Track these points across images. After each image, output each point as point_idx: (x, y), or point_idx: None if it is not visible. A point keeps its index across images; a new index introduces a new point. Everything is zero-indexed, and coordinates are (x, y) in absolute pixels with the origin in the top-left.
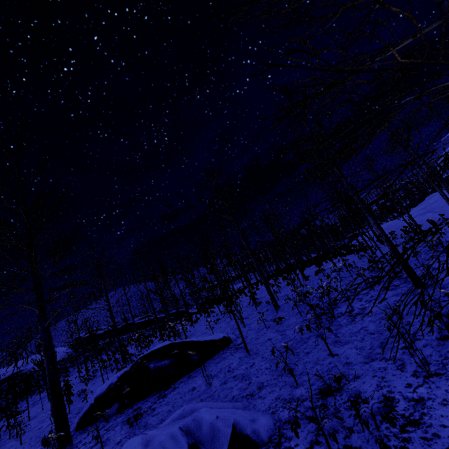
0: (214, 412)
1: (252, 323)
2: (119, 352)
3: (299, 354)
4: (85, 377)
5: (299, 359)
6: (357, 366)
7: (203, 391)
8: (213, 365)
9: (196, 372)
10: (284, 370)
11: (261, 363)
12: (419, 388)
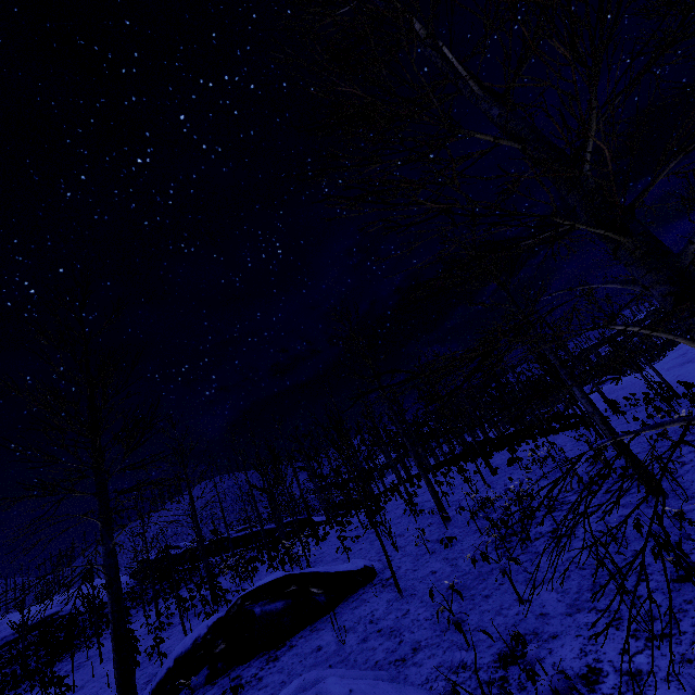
0: (346, 683)
1: (408, 544)
2: (206, 585)
3: (474, 598)
4: (156, 625)
5: (474, 606)
6: (555, 620)
7: (332, 652)
8: (348, 611)
9: (322, 623)
10: (448, 622)
11: (418, 610)
12: (638, 655)
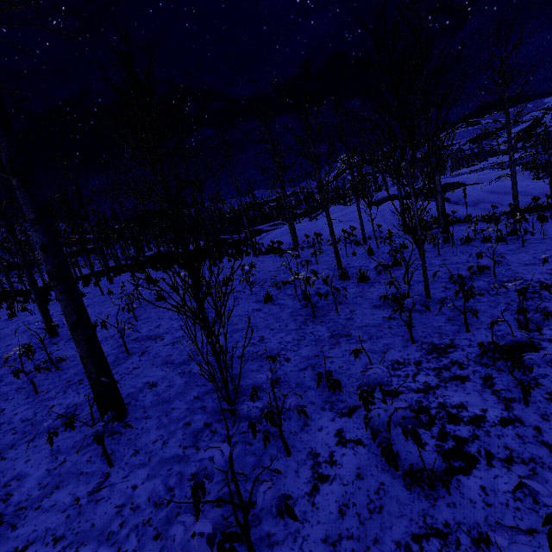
0: None
1: None
2: None
3: None
4: None
5: None
6: None
7: None
8: None
9: None
10: None
11: None
12: None
